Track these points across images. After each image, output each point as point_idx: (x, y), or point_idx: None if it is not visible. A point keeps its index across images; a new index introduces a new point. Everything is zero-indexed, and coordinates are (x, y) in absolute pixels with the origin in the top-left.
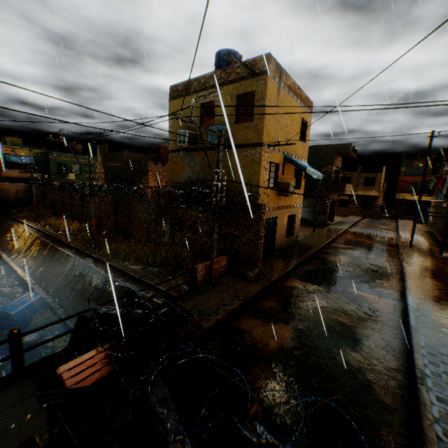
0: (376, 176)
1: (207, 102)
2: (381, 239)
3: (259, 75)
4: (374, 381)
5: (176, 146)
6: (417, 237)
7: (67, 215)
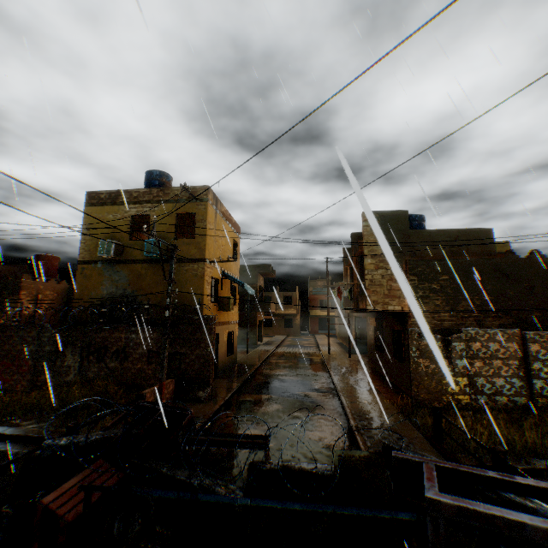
0: (293, 295)
1: (140, 215)
2: (308, 352)
3: (199, 200)
4: (331, 444)
5: (93, 257)
6: (333, 346)
7: None
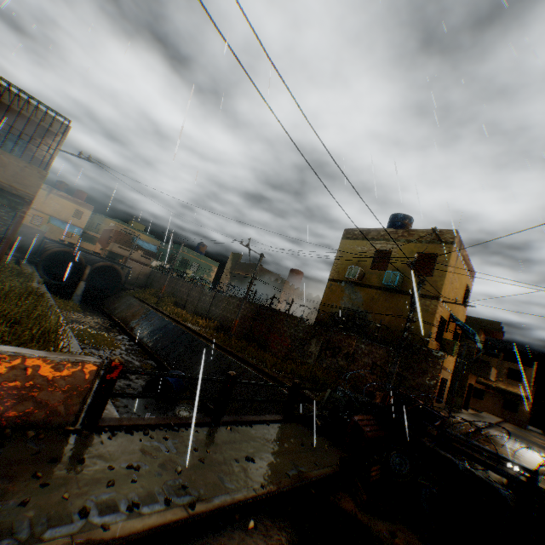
0: (523, 371)
1: (383, 250)
2: (544, 451)
3: (443, 243)
4: None
5: (339, 277)
6: None
7: (187, 309)
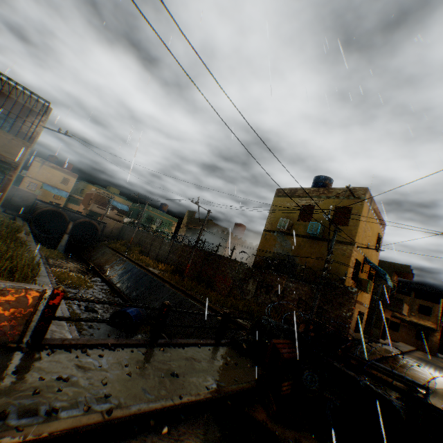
0: (431, 307)
1: (308, 205)
2: None
3: (357, 198)
4: None
5: (272, 228)
6: None
7: (150, 256)
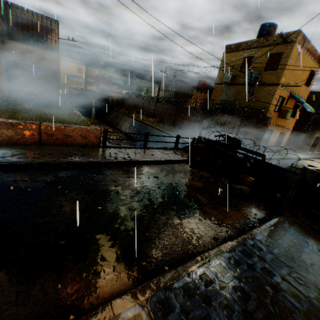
0: None
1: (248, 57)
2: None
3: (288, 43)
4: None
5: (221, 81)
6: None
7: (144, 114)
